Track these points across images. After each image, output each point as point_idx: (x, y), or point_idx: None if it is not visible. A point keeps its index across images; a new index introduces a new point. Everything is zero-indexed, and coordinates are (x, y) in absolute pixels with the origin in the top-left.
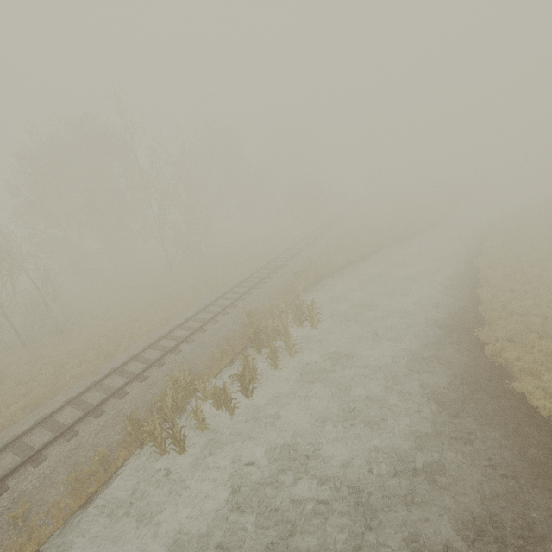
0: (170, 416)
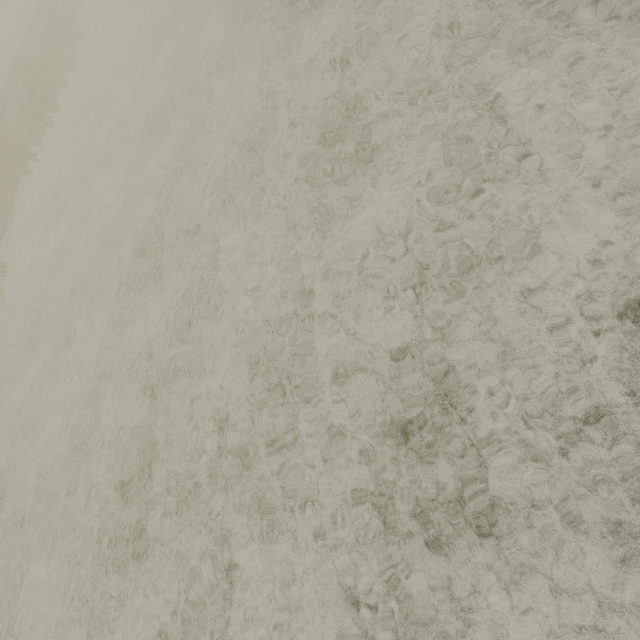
0: (18, 161)
